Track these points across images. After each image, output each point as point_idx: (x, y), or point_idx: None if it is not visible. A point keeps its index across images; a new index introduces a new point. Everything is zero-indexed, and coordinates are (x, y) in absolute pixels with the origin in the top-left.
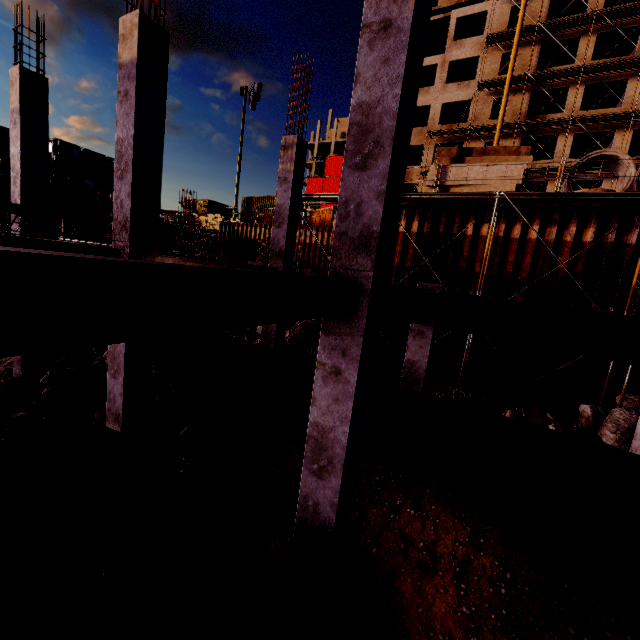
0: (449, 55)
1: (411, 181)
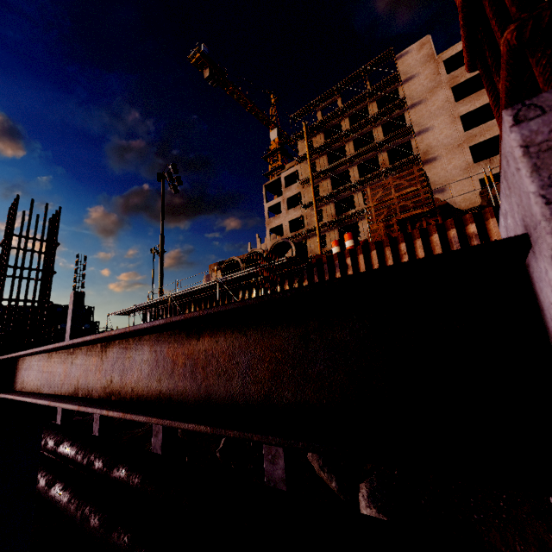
0: (285, 195)
1: None
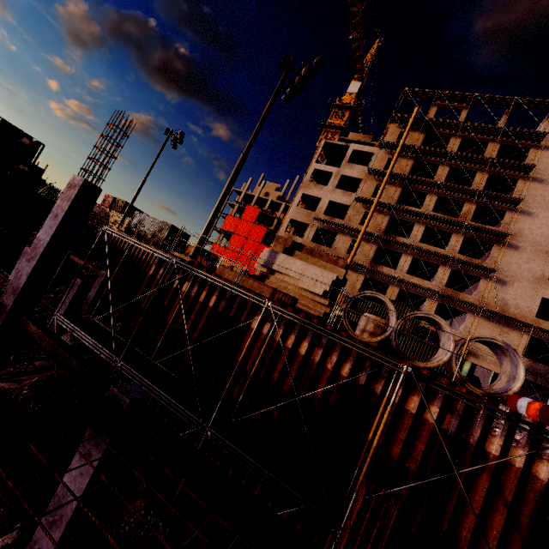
0: (342, 170)
1: None
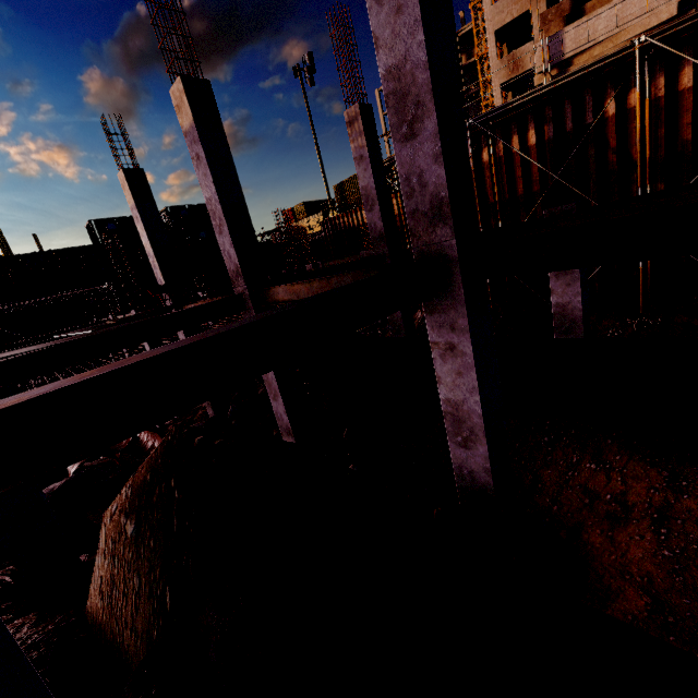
0: None
1: (524, 68)
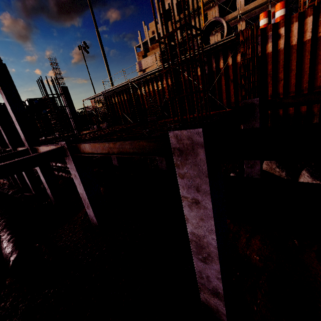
0: None
1: None
